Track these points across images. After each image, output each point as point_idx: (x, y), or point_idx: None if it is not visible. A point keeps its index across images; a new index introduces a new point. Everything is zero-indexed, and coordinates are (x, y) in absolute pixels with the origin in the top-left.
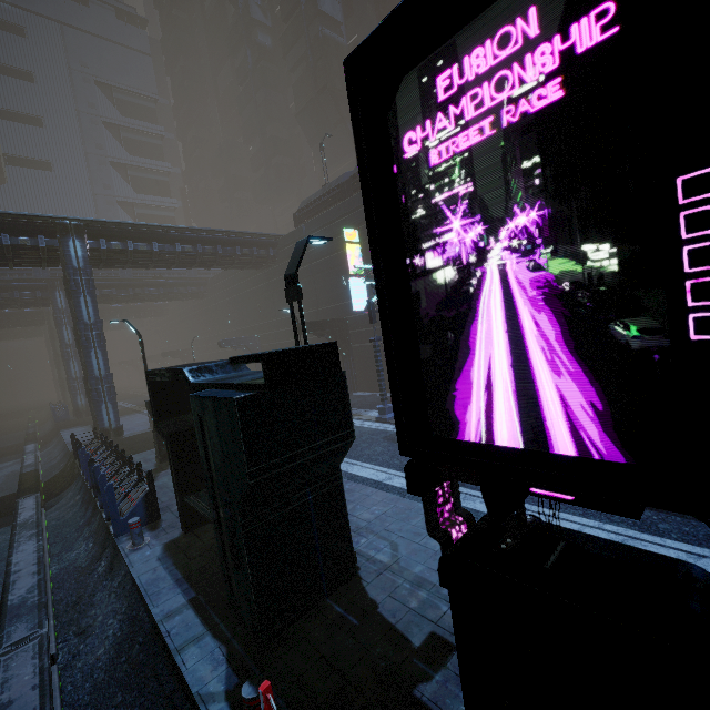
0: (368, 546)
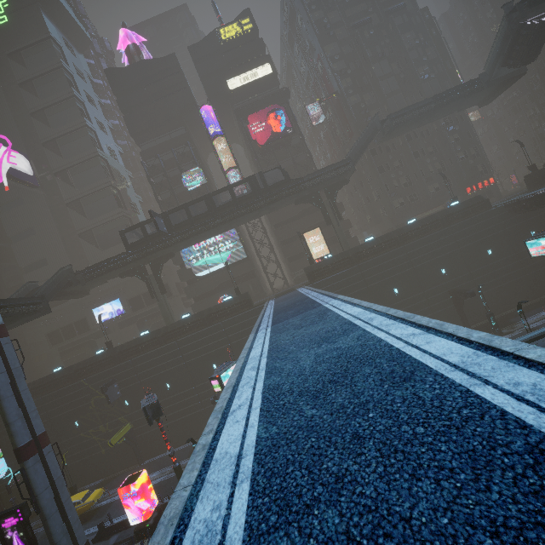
0: None
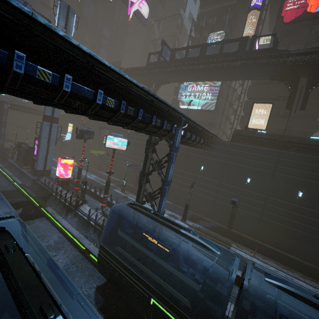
0: None
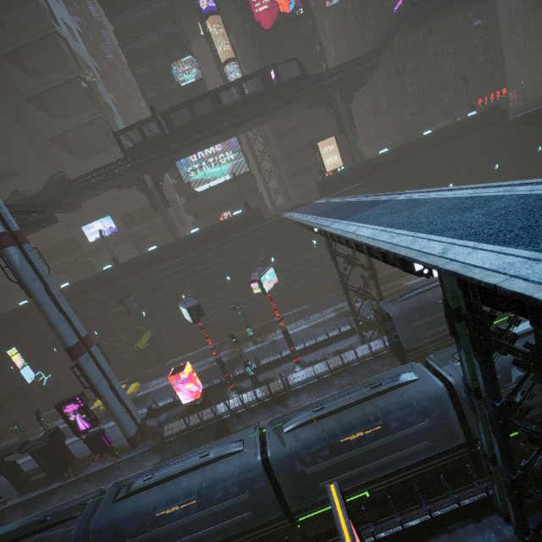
0: (77, 453)
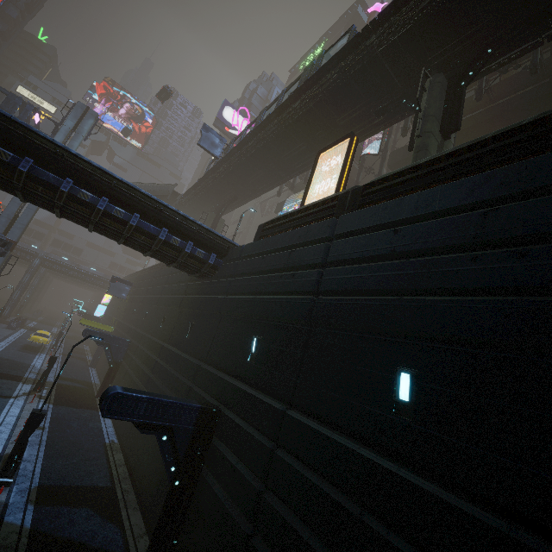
0: None
